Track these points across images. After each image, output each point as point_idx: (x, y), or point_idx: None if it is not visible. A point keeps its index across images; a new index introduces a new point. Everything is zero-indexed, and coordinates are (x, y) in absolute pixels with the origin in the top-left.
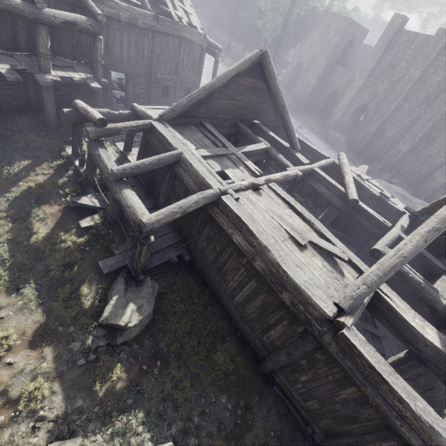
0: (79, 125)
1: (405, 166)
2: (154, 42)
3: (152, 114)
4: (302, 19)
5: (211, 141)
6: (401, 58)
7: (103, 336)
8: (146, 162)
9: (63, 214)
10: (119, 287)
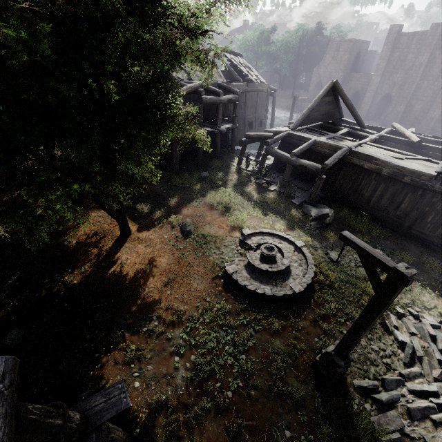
0: (246, 146)
1: (441, 128)
2: (246, 98)
3: (283, 130)
4: (311, 51)
5: (319, 134)
6: (407, 52)
7: (316, 224)
8: (304, 146)
9: (257, 189)
10: (310, 207)
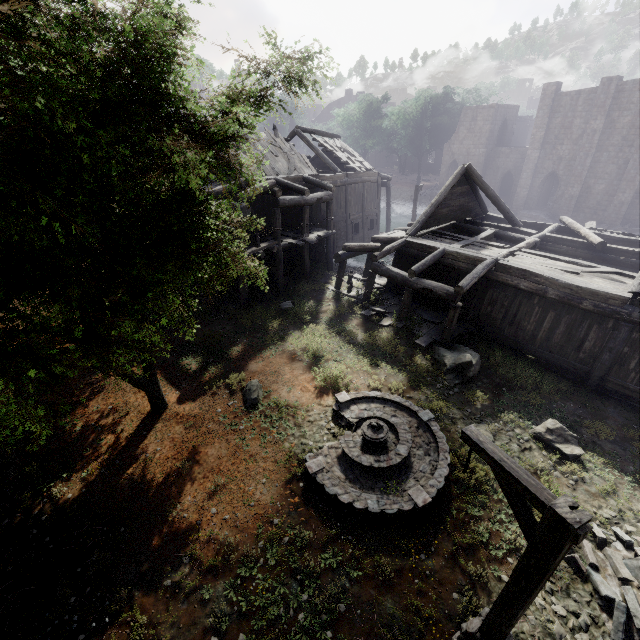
0: (345, 262)
1: (638, 215)
2: (347, 192)
3: (397, 236)
4: (439, 123)
5: (450, 239)
6: (573, 117)
7: (454, 378)
8: (428, 260)
9: (364, 324)
10: (443, 350)
